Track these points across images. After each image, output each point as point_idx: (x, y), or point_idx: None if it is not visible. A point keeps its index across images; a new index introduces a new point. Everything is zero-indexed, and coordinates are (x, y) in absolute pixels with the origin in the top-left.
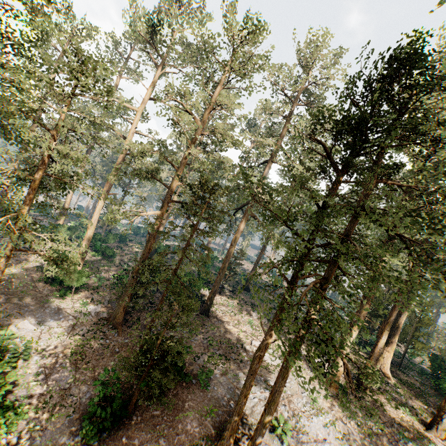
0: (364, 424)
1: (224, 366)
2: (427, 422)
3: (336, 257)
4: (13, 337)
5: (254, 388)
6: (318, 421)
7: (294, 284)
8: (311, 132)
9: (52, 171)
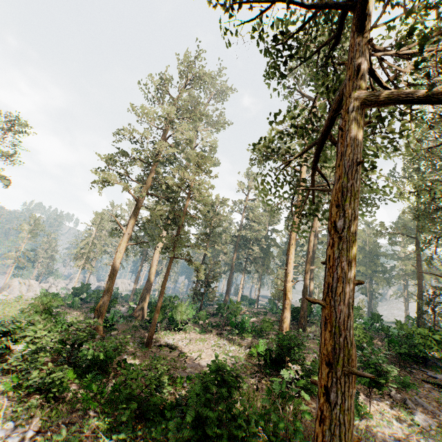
0: None
1: None
2: None
3: None
4: None
5: None
6: None
7: None
8: None
9: None
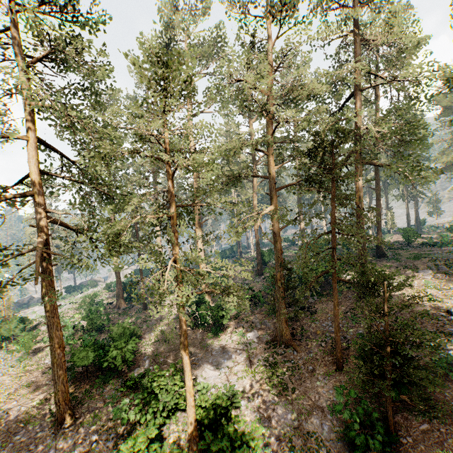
0: None
1: (450, 343)
2: None
3: None
4: (208, 389)
5: None
6: None
7: None
8: None
9: (204, 182)
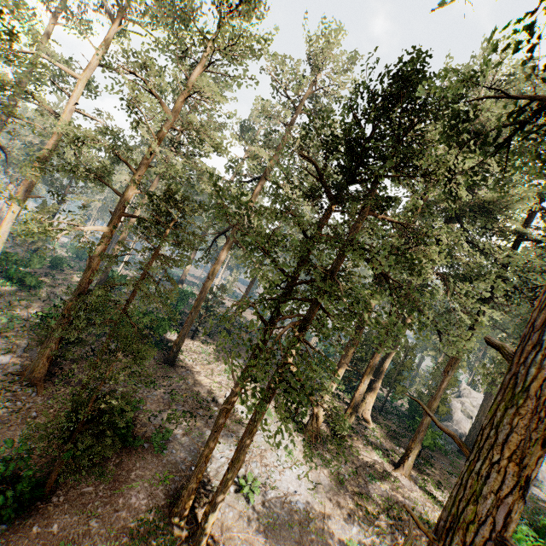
0: (337, 471)
1: (188, 424)
2: (396, 462)
3: (317, 295)
4: None
5: (222, 446)
6: (290, 474)
7: (272, 325)
8: (300, 145)
9: None
